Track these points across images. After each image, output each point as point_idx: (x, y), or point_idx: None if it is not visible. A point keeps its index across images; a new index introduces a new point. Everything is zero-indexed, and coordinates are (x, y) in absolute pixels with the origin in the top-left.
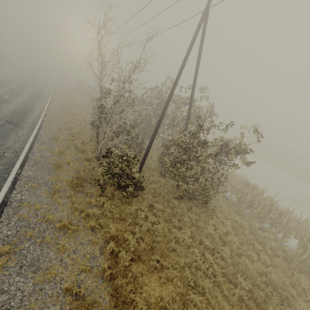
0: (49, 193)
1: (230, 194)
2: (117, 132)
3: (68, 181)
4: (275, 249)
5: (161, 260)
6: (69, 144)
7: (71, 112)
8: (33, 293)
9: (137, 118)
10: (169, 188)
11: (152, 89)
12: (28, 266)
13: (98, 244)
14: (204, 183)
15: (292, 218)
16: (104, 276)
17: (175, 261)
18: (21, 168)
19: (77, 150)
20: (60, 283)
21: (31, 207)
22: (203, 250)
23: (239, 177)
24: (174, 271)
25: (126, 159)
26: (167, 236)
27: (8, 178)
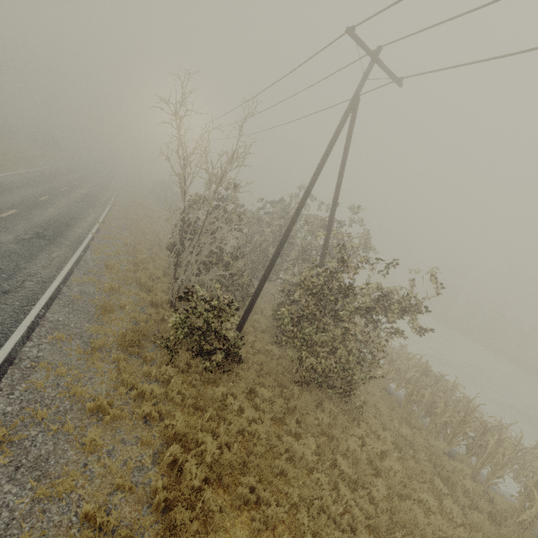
0: (84, 353)
1: (396, 388)
2: (209, 265)
3: (117, 336)
4: (475, 495)
5: (258, 488)
6: (129, 277)
7: (140, 229)
8: (29, 515)
9: (245, 245)
10: (287, 364)
11: (273, 202)
12: (29, 468)
13: (151, 447)
14: (345, 358)
15: (508, 441)
16: (154, 502)
17: (284, 495)
18: (46, 308)
19: (140, 289)
20: (76, 505)
21: (51, 371)
22: (336, 478)
23: (412, 357)
24: (278, 508)
25: (216, 306)
26: (275, 448)
27: (24, 321)
